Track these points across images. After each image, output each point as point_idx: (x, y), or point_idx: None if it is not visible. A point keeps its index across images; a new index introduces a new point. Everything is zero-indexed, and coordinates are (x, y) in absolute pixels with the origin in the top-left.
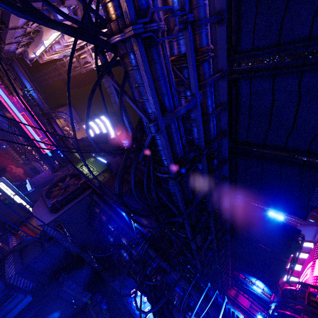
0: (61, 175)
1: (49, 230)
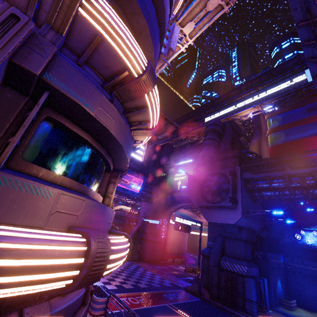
0: (188, 189)
1: (241, 222)
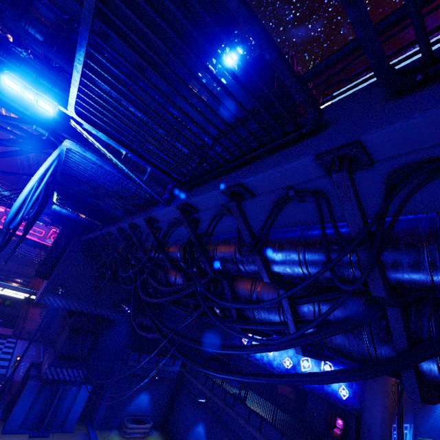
0: None
1: (55, 303)
